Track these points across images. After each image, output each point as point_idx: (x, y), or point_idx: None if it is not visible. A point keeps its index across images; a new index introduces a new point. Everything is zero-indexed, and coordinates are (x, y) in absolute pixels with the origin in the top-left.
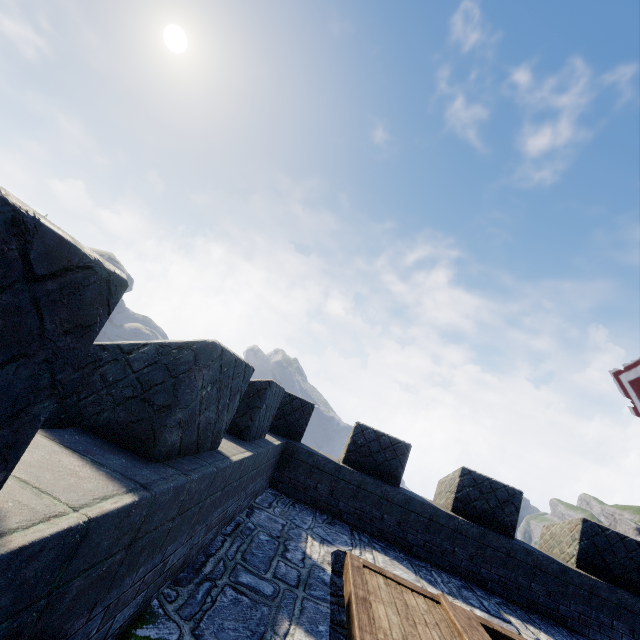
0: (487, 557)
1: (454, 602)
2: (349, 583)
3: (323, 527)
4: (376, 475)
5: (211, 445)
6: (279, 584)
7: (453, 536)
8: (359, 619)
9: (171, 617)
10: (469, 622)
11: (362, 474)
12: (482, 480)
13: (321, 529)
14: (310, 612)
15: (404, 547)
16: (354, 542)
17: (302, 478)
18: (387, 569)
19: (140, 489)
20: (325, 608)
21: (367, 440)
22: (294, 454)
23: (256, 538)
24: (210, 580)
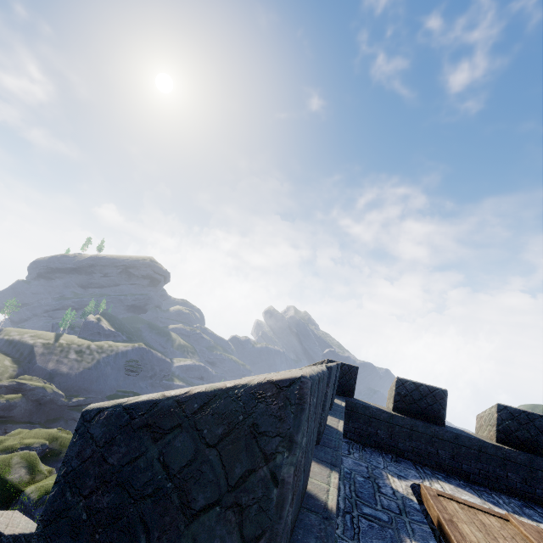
0: (539, 479)
1: (520, 519)
2: (433, 509)
3: (393, 465)
4: (423, 418)
5: (325, 423)
6: (389, 513)
7: (503, 463)
8: (454, 535)
9: (343, 538)
10: (539, 535)
11: (412, 419)
12: (518, 413)
13: (393, 467)
14: (418, 532)
15: (461, 475)
16: (421, 475)
17: (364, 427)
18: (456, 495)
19: (332, 467)
20: (427, 528)
21: (408, 391)
22: (353, 409)
23: (356, 480)
24: (348, 513)
